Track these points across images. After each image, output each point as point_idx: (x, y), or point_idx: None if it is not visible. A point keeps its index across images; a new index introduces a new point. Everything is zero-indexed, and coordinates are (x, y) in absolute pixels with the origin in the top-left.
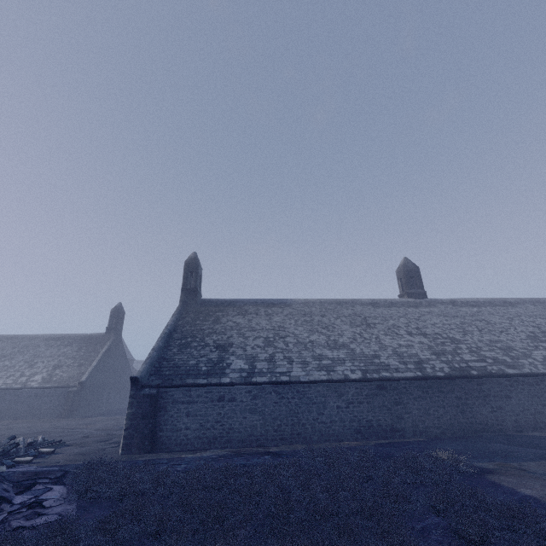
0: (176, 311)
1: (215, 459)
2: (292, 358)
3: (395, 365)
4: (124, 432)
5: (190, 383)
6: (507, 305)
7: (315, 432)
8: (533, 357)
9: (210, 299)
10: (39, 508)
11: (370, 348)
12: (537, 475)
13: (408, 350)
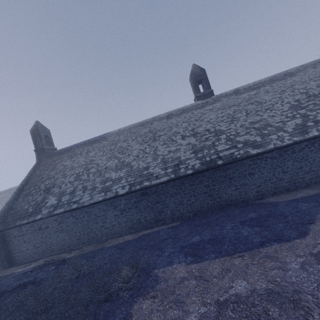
0: (31, 168)
1: (23, 275)
2: (87, 187)
3: (157, 173)
4: None
5: (17, 225)
6: (286, 77)
7: (103, 235)
8: (284, 130)
9: (57, 151)
10: None
11: (145, 161)
12: (182, 295)
13: (174, 154)
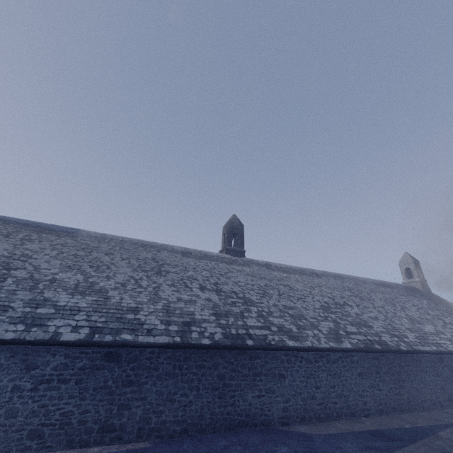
0: None
1: None
2: None
3: (152, 324)
4: None
5: None
6: (313, 276)
7: None
8: (320, 329)
9: None
10: None
11: (136, 298)
12: None
13: (185, 306)
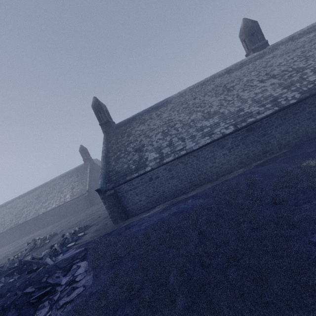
0: (103, 140)
1: (160, 213)
2: (183, 137)
3: (256, 110)
4: (109, 216)
5: (129, 179)
6: None
7: (213, 174)
8: None
9: (120, 123)
10: (75, 283)
11: (234, 106)
12: None
13: (263, 94)
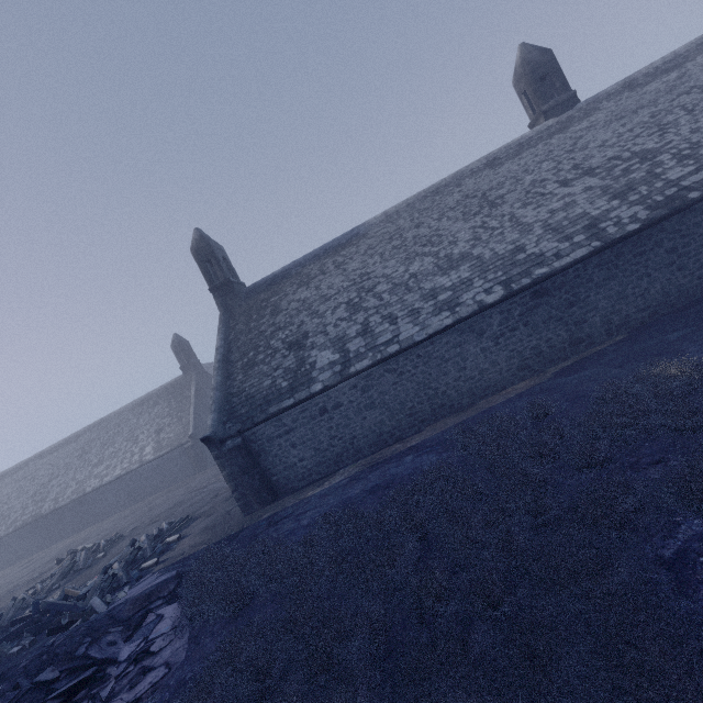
0: (219, 325)
1: (345, 487)
2: (393, 315)
3: (553, 249)
4: (234, 495)
5: (275, 412)
6: None
7: (463, 395)
8: None
9: (255, 284)
10: (148, 658)
11: (505, 241)
12: None
13: (568, 213)
